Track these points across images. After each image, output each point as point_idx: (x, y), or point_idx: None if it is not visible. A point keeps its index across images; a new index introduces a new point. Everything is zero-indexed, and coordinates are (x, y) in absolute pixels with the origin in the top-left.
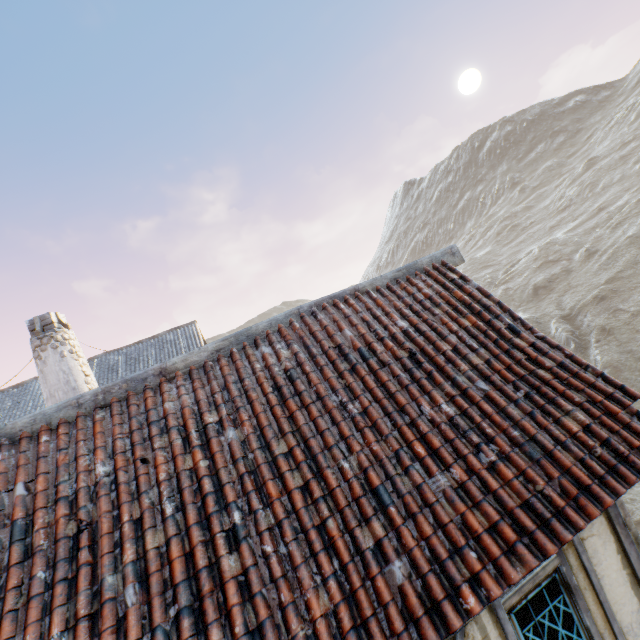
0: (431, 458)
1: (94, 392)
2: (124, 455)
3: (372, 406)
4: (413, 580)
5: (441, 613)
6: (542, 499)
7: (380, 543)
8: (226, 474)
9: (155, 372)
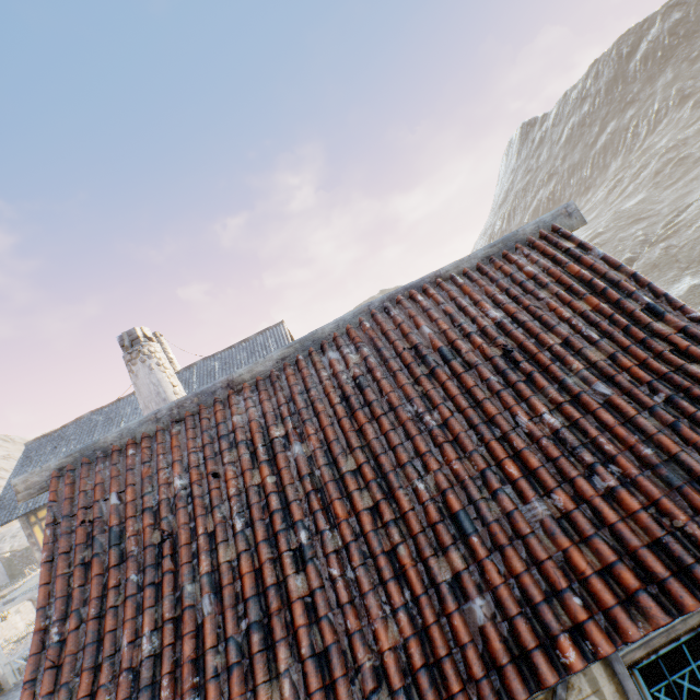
0: (526, 480)
1: (169, 407)
2: (198, 469)
3: (454, 417)
4: (498, 622)
5: (531, 664)
6: (682, 538)
7: (458, 577)
8: (292, 491)
9: (223, 385)
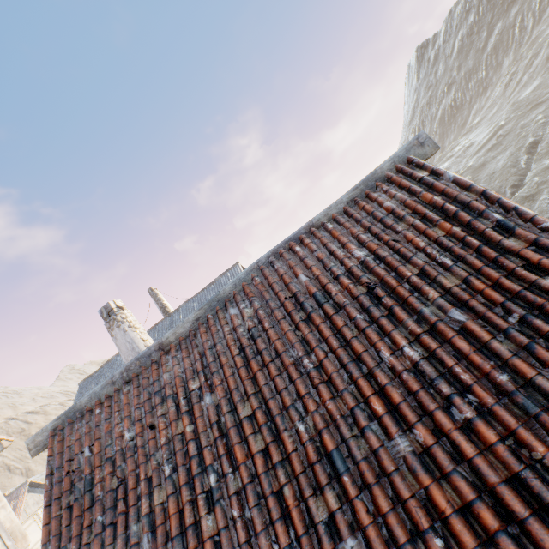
0: (390, 416)
1: (120, 371)
2: (140, 422)
3: (327, 358)
4: None
5: None
6: (542, 472)
7: (333, 517)
8: (204, 438)
9: (156, 348)
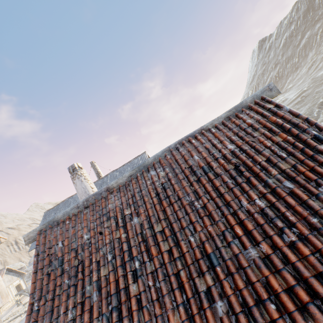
0: (246, 237)
1: (82, 201)
2: (93, 230)
3: (209, 202)
4: (230, 315)
5: None
6: None
7: (209, 289)
8: (133, 241)
9: (105, 190)
